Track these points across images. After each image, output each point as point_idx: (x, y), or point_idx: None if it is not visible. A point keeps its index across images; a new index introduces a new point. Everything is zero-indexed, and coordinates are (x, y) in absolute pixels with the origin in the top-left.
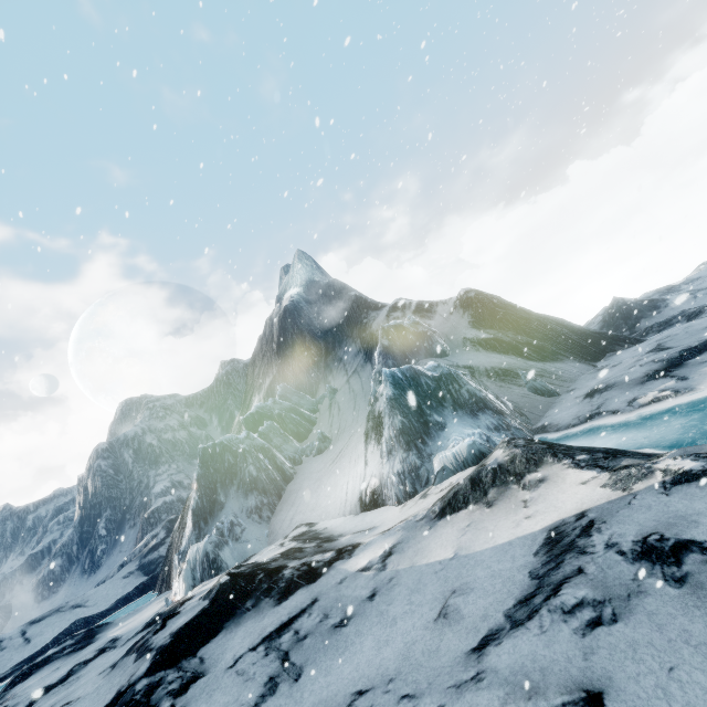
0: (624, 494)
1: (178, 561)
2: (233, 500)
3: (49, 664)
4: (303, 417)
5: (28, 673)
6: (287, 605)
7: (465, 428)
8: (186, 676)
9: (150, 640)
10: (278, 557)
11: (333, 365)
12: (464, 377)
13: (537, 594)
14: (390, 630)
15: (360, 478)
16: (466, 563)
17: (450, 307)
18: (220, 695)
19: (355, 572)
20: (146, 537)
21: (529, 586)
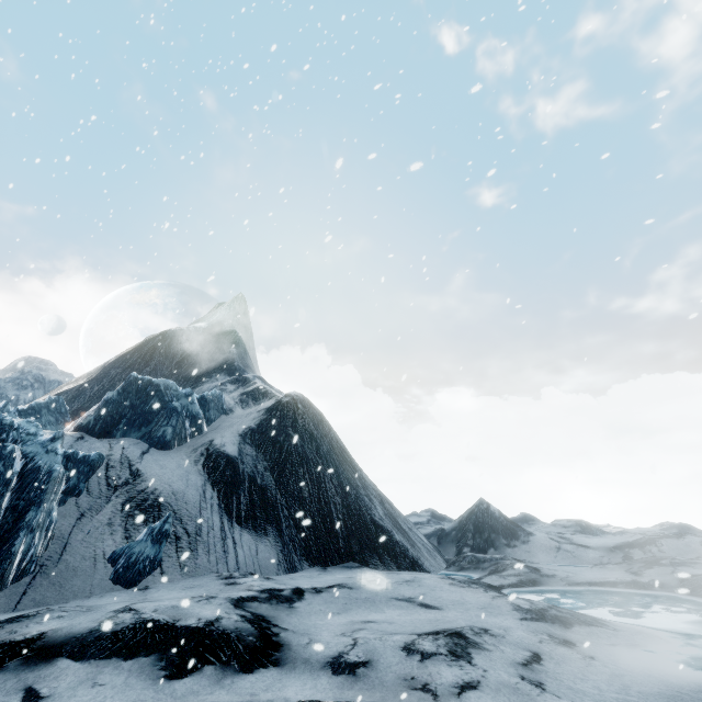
0: None
1: None
2: None
3: None
4: None
5: None
6: None
7: None
8: None
9: None
10: None
11: None
12: None
13: None
14: None
15: None
16: None
17: (268, 404)
18: None
19: None
20: None
21: None
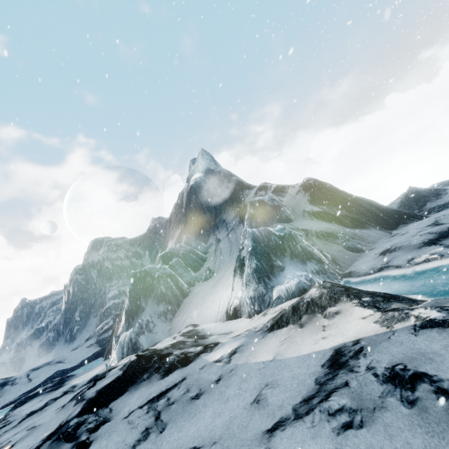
0: (387, 330)
1: (115, 342)
2: (150, 307)
3: (36, 397)
4: (198, 256)
5: (24, 401)
6: (167, 380)
7: (297, 270)
8: (99, 420)
9: (85, 393)
10: (169, 346)
11: (219, 224)
12: (299, 237)
13: (316, 397)
14: (224, 406)
15: (228, 299)
16: (279, 366)
17: (296, 189)
18: (115, 436)
19: (211, 362)
20: (102, 323)
21: (313, 389)
